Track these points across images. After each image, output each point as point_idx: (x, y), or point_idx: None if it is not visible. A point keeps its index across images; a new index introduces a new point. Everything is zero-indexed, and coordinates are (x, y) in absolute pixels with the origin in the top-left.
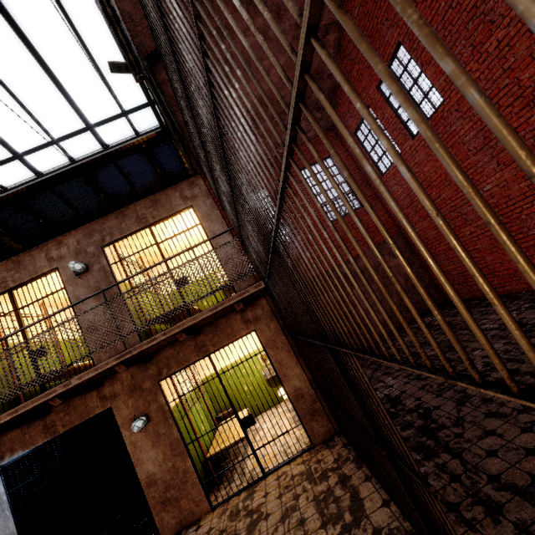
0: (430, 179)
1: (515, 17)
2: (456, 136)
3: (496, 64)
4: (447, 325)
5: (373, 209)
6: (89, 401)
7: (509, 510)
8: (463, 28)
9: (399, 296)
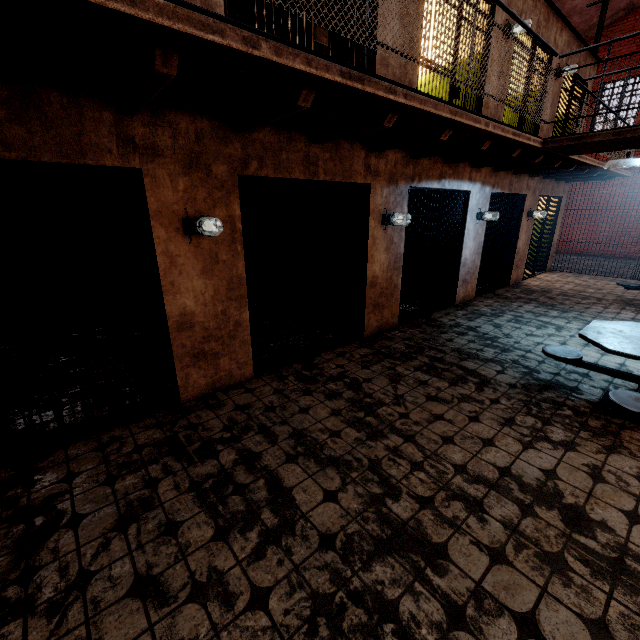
0: None
1: None
2: None
3: None
4: None
5: None
6: (524, 182)
7: None
8: None
9: None
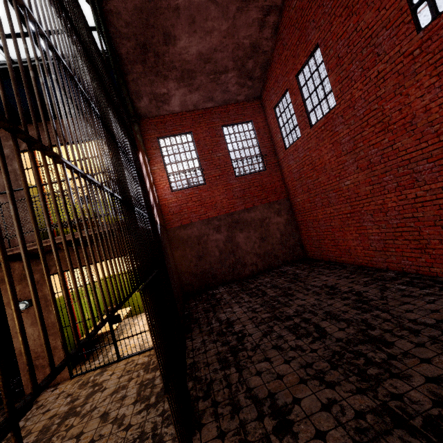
0: (315, 163)
1: (392, 57)
2: (337, 136)
3: (373, 90)
4: (56, 319)
5: (35, 229)
6: None
7: (243, 412)
8: (360, 51)
9: (273, 246)
